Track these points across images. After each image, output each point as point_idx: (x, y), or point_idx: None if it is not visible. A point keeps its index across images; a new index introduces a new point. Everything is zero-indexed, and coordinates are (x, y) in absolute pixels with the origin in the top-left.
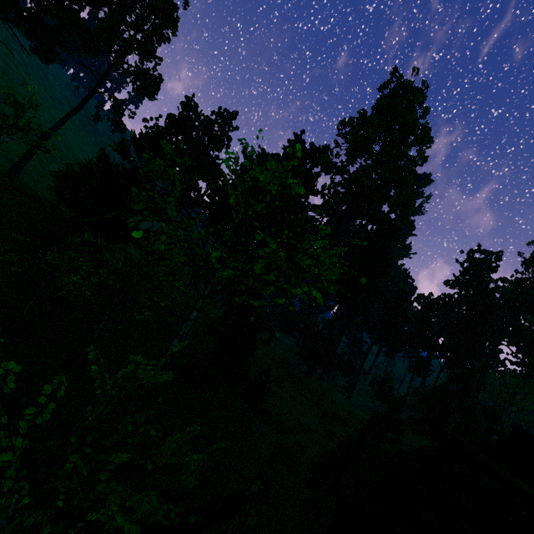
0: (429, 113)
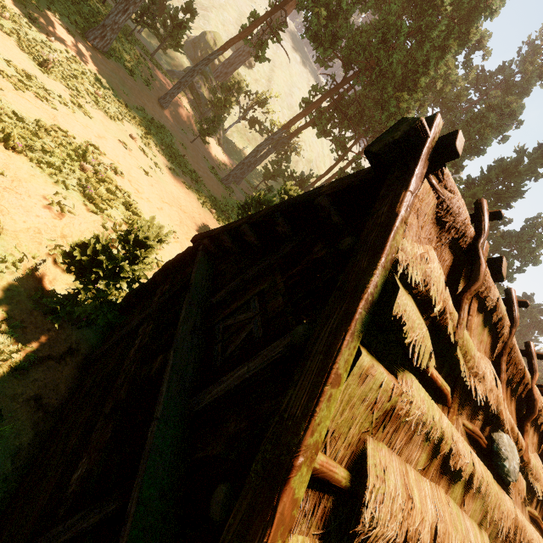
0: None
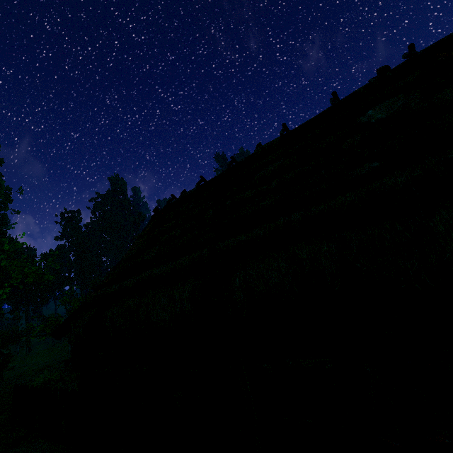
0: None
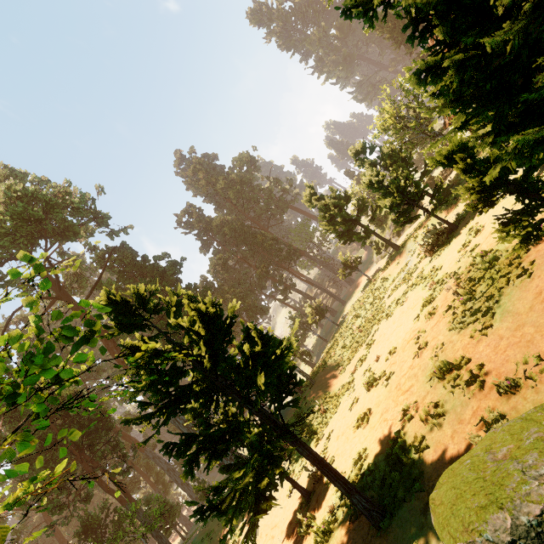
0: None
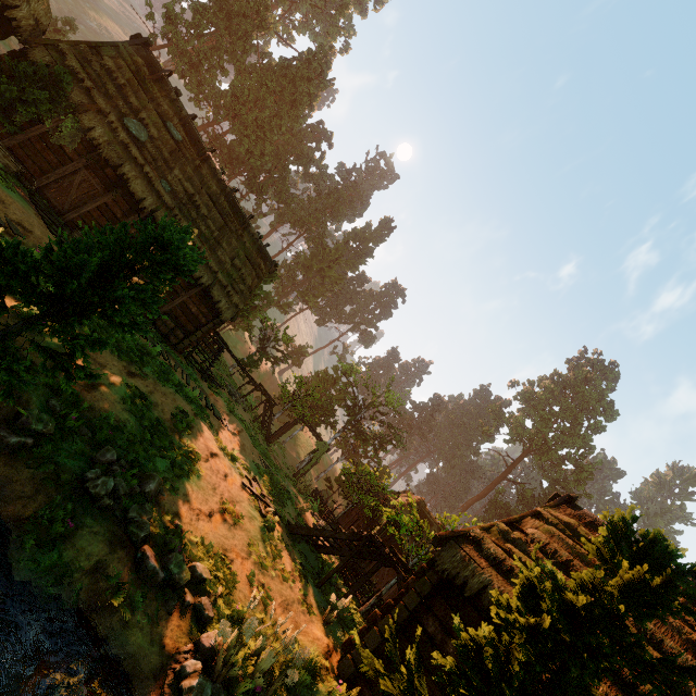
0: (611, 387)
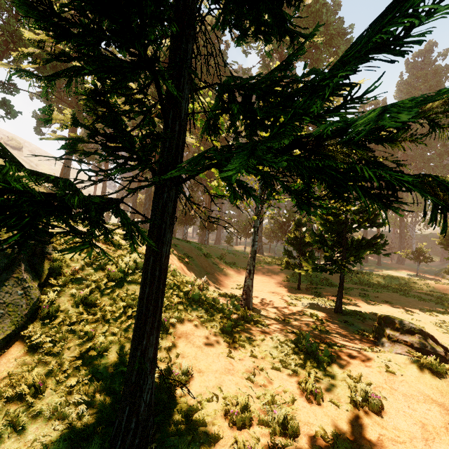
0: None
